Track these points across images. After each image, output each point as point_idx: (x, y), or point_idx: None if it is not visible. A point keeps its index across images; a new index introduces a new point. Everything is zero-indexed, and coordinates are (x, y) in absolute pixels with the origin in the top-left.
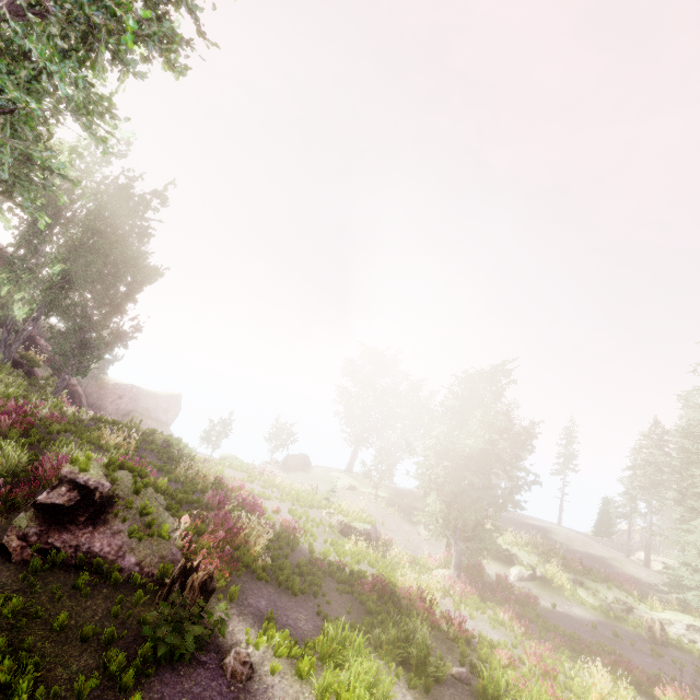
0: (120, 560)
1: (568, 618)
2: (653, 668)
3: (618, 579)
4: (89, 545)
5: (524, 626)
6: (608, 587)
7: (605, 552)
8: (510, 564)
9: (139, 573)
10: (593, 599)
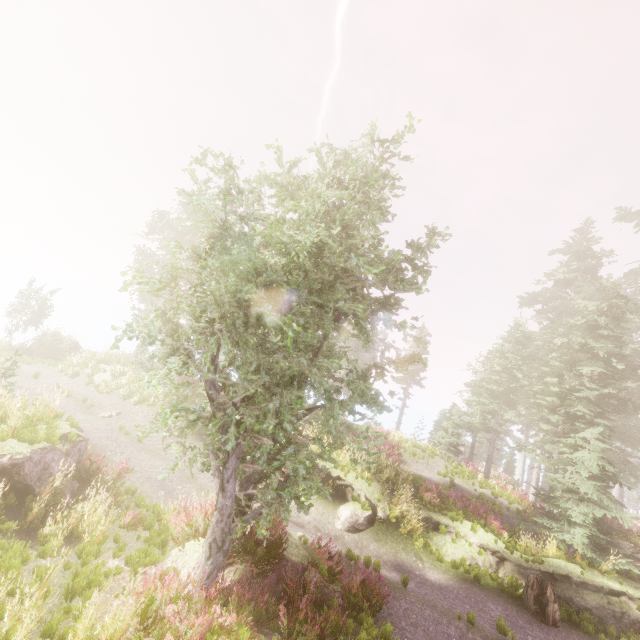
0: None
1: (427, 605)
2: None
3: (478, 511)
4: None
5: None
6: (473, 529)
7: (450, 471)
8: (339, 500)
9: None
10: (452, 550)
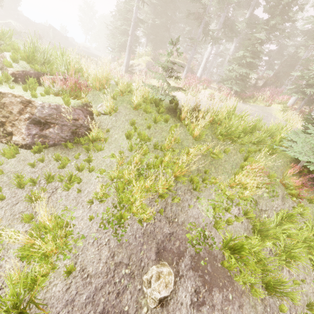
0: (59, 34)
1: None
2: None
3: None
4: (56, 33)
5: None
6: None
7: None
8: None
9: (61, 36)
10: None
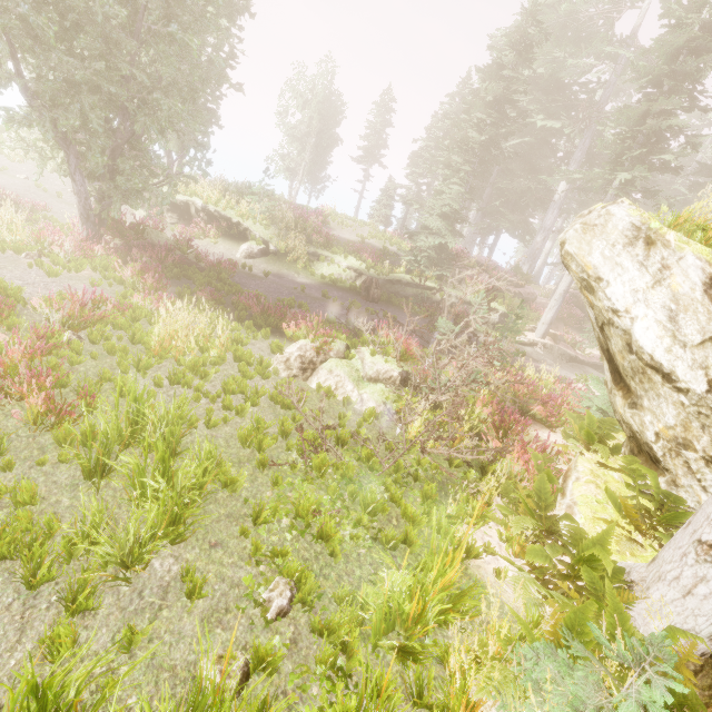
0: None
1: (278, 285)
2: (341, 318)
3: (364, 252)
4: None
5: (144, 279)
6: (345, 258)
7: (372, 236)
8: (243, 242)
9: None
10: (326, 270)
